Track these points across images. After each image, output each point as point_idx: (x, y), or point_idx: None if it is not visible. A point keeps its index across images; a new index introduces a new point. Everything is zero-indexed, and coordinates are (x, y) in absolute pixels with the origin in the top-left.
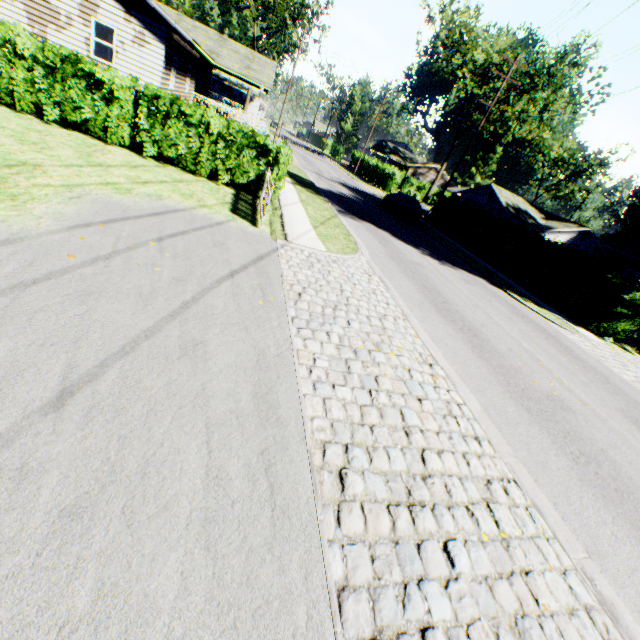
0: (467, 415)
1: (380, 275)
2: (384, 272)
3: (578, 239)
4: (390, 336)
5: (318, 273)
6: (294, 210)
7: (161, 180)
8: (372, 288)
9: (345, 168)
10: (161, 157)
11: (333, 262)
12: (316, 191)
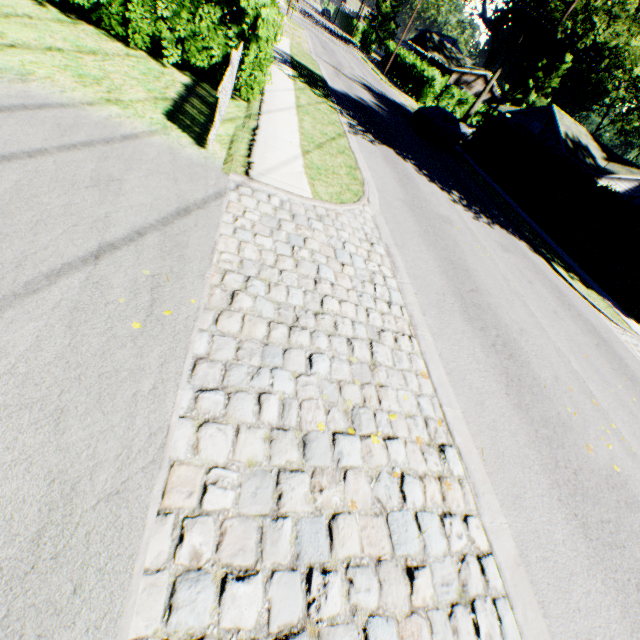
0: (493, 586)
1: (388, 242)
2: (395, 236)
3: (639, 190)
4: (381, 385)
5: (284, 243)
6: (281, 121)
7: (50, 45)
8: (371, 271)
9: (375, 65)
10: (69, 5)
11: (318, 219)
12: (325, 93)
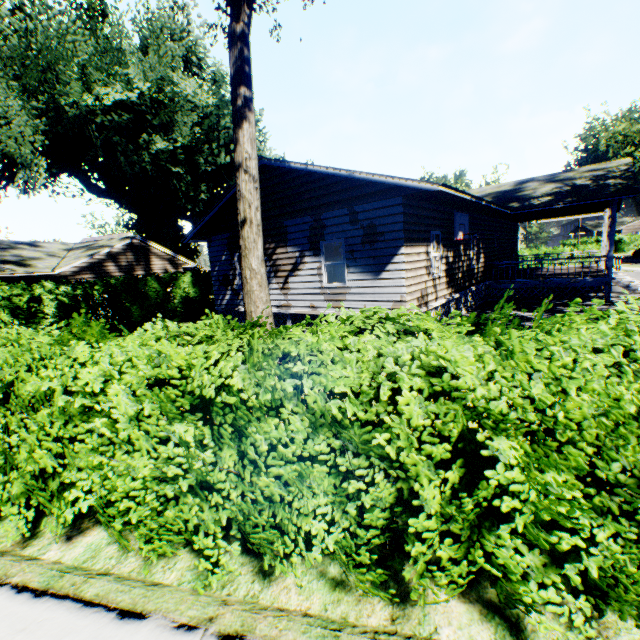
0: None
1: None
2: None
3: None
4: None
5: None
6: None
7: None
8: None
9: None
10: None
11: None
12: None
